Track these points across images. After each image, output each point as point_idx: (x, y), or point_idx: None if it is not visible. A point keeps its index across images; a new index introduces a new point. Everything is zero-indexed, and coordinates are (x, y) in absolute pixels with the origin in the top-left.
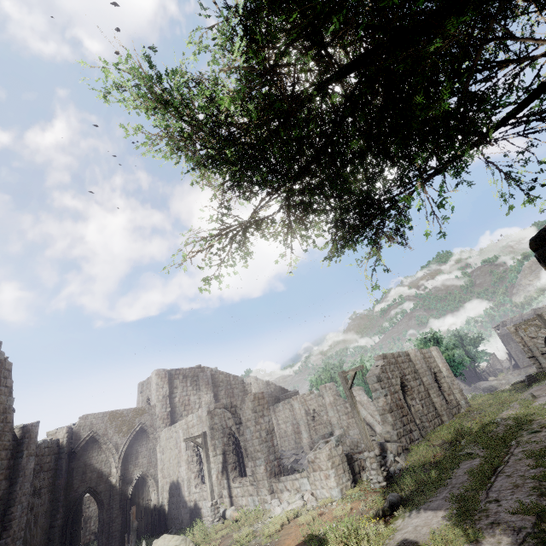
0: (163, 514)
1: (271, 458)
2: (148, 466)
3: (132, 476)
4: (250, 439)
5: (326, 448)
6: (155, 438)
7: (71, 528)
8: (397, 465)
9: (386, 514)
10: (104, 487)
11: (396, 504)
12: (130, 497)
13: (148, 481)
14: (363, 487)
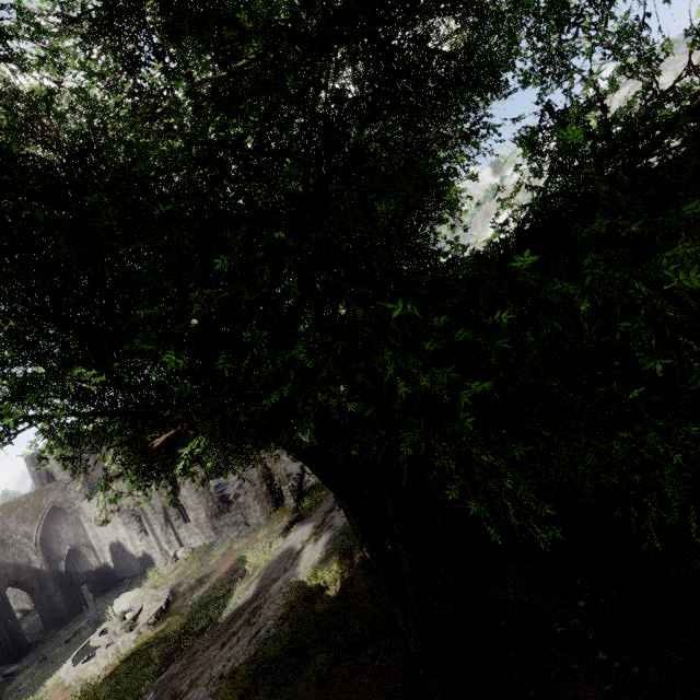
0: (109, 570)
1: (211, 505)
2: (75, 538)
3: (60, 554)
4: (188, 496)
5: (252, 492)
6: (75, 510)
7: (3, 622)
8: (310, 483)
9: (287, 530)
10: (28, 575)
11: (294, 522)
12: (65, 571)
13: (82, 551)
14: (283, 508)
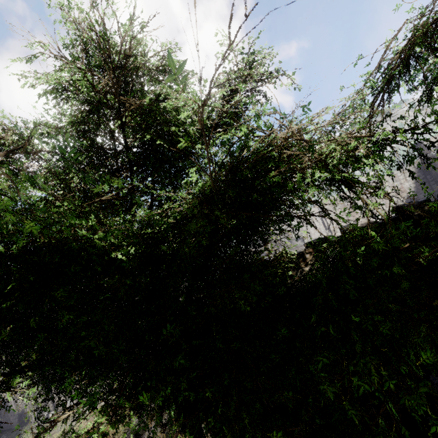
0: None
1: None
2: None
3: None
4: None
5: None
6: None
7: None
8: None
9: None
10: None
11: None
12: None
13: None
14: None
